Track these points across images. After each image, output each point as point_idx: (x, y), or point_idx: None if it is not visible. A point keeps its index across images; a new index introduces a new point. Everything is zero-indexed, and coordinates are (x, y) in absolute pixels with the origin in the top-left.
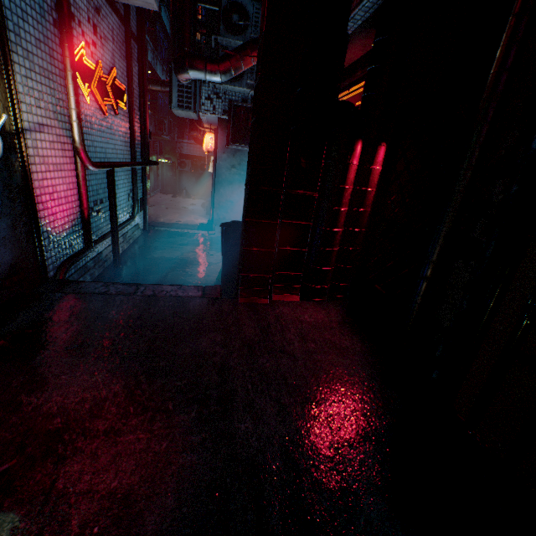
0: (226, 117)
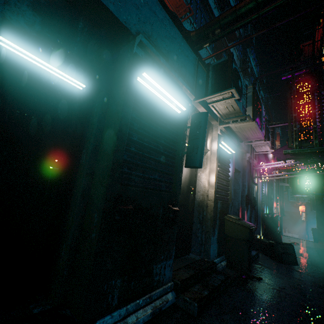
0: (309, 202)
